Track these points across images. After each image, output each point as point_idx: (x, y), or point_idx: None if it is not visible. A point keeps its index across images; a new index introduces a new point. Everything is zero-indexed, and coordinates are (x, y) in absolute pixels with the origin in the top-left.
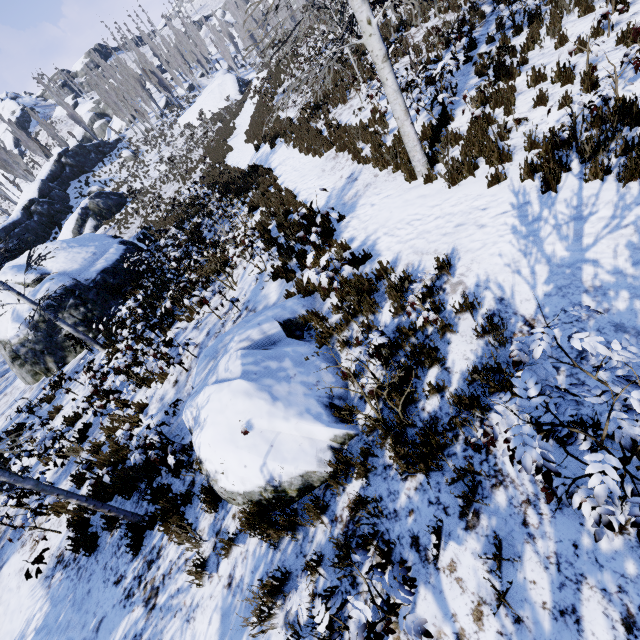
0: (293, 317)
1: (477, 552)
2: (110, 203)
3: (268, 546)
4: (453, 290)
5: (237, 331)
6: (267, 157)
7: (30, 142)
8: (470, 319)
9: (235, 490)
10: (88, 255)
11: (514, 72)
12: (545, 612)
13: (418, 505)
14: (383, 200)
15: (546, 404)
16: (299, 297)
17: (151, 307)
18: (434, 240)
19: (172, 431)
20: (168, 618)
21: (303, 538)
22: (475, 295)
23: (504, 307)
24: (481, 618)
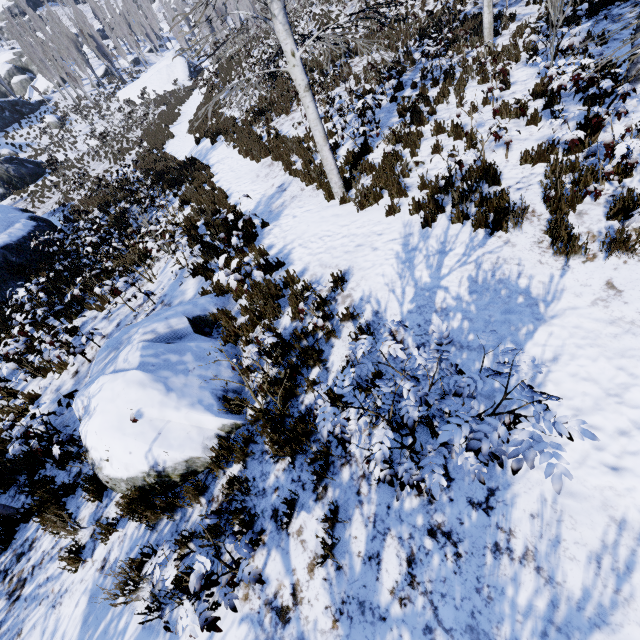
0: (203, 314)
1: (320, 518)
2: (24, 171)
3: (146, 528)
4: (343, 301)
5: (143, 323)
6: (207, 152)
7: None
8: (351, 327)
9: (119, 476)
10: None
11: (424, 120)
12: (359, 559)
13: (283, 483)
14: (304, 213)
15: (354, 392)
16: (213, 296)
17: (59, 292)
18: (337, 256)
19: (64, 423)
20: (32, 607)
21: (181, 518)
22: (358, 307)
23: (378, 319)
24: (313, 569)
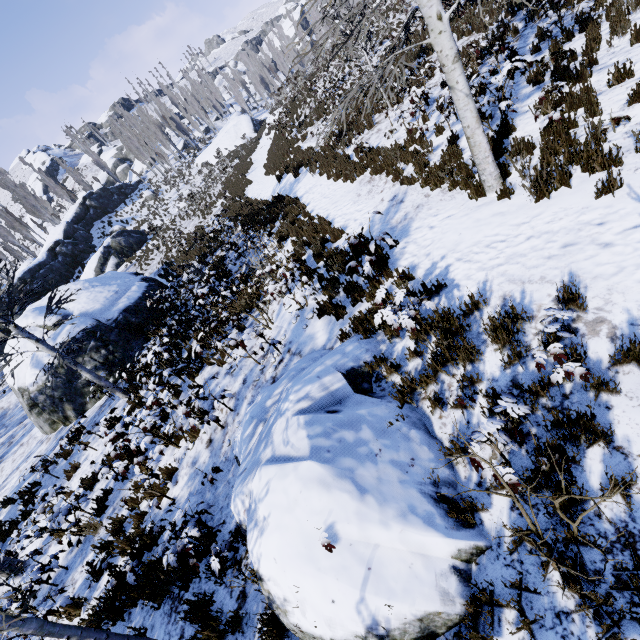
0: (357, 365)
1: None
2: (131, 241)
3: None
4: (592, 331)
5: (292, 387)
6: (291, 186)
7: (57, 188)
8: (637, 373)
9: (316, 634)
10: (110, 294)
11: (585, 73)
12: None
13: None
14: (444, 221)
15: None
16: (358, 339)
17: (176, 348)
18: (535, 265)
19: (209, 509)
20: None
21: None
22: (634, 338)
23: None
24: None
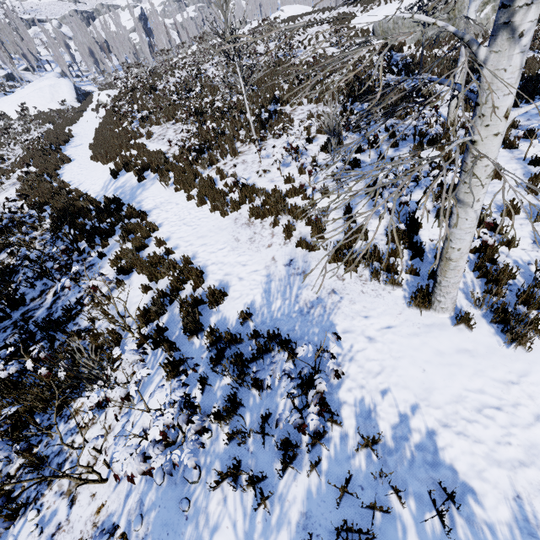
0: None
1: None
2: None
3: None
4: None
5: None
6: (133, 191)
7: None
8: None
9: None
10: None
11: None
12: None
13: None
14: (387, 334)
15: None
16: None
17: None
18: None
19: None
20: None
21: None
22: None
23: None
24: None
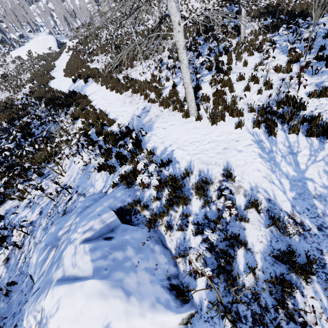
0: (123, 205)
1: None
2: None
3: None
4: (237, 191)
5: (80, 222)
6: (82, 87)
7: None
8: (254, 212)
9: None
10: None
11: (228, 72)
12: None
13: None
14: (170, 126)
15: None
16: (124, 188)
17: None
18: (212, 156)
19: (2, 317)
20: None
21: None
22: (253, 196)
23: (273, 205)
24: None
